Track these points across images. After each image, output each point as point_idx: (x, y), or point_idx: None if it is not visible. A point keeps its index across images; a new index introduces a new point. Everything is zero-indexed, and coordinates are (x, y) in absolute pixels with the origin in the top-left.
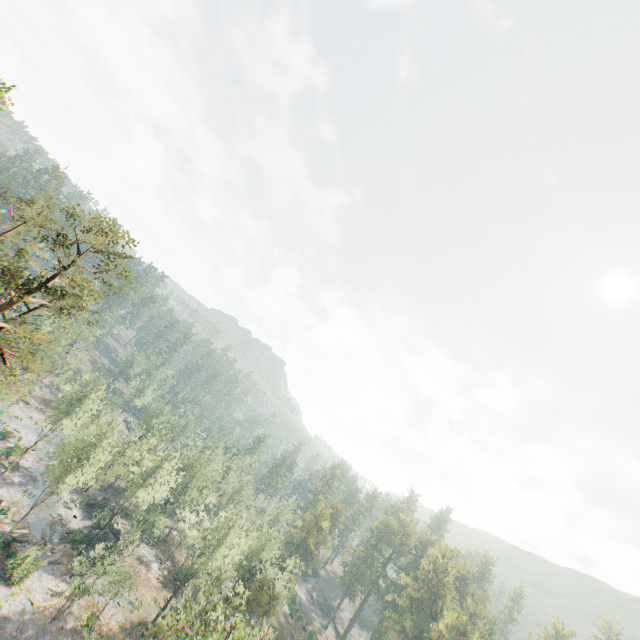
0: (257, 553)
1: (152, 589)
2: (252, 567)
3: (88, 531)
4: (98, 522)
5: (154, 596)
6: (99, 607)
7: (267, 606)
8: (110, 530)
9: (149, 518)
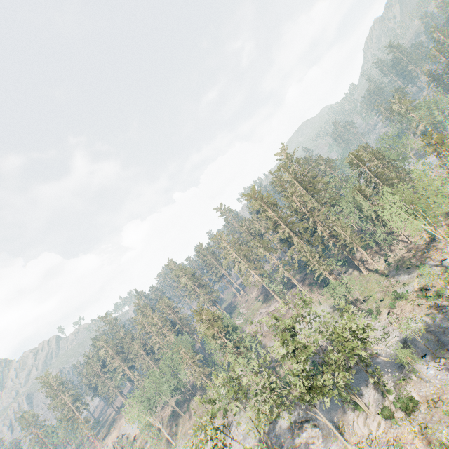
0: None
1: None
2: None
3: None
4: None
5: None
6: None
7: None
8: None
9: None
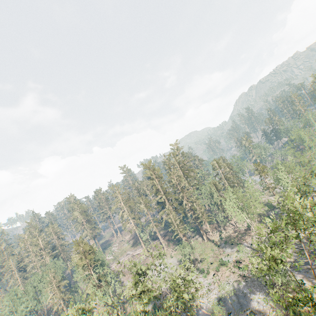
0: None
1: None
2: None
3: None
4: None
5: None
6: None
7: None
8: None
9: None
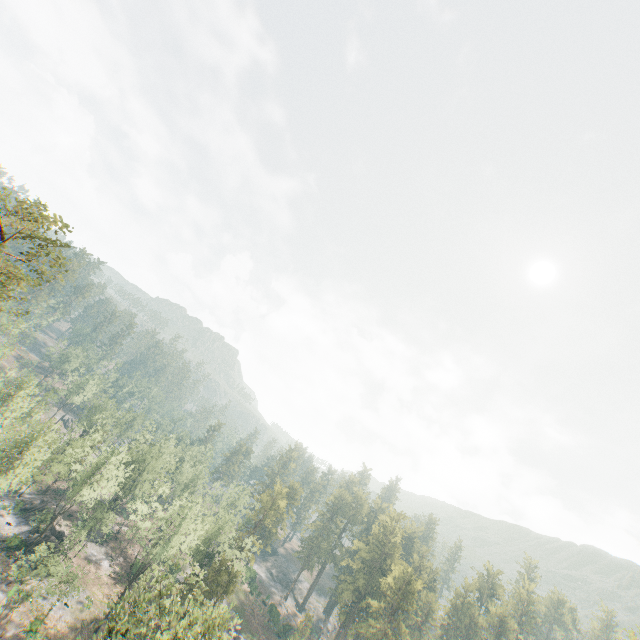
0: (214, 537)
1: (103, 586)
2: (210, 551)
3: (26, 537)
4: (37, 526)
5: (106, 593)
6: (44, 611)
7: (226, 585)
8: (52, 533)
9: (96, 516)
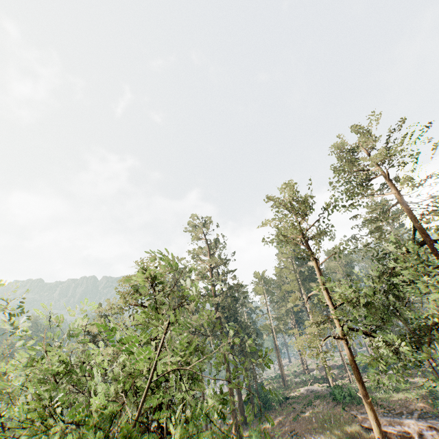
0: None
1: None
2: None
3: None
4: None
5: None
6: None
7: None
8: None
9: None
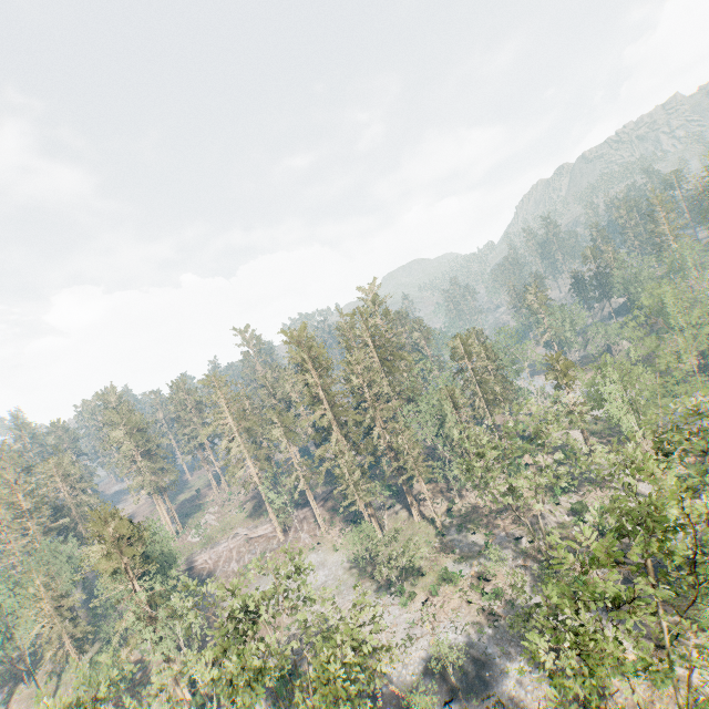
0: None
1: None
2: None
3: None
4: None
5: None
6: None
7: None
8: None
9: None
